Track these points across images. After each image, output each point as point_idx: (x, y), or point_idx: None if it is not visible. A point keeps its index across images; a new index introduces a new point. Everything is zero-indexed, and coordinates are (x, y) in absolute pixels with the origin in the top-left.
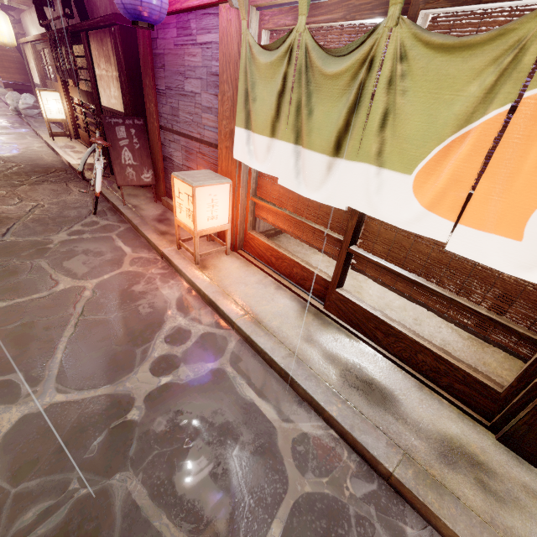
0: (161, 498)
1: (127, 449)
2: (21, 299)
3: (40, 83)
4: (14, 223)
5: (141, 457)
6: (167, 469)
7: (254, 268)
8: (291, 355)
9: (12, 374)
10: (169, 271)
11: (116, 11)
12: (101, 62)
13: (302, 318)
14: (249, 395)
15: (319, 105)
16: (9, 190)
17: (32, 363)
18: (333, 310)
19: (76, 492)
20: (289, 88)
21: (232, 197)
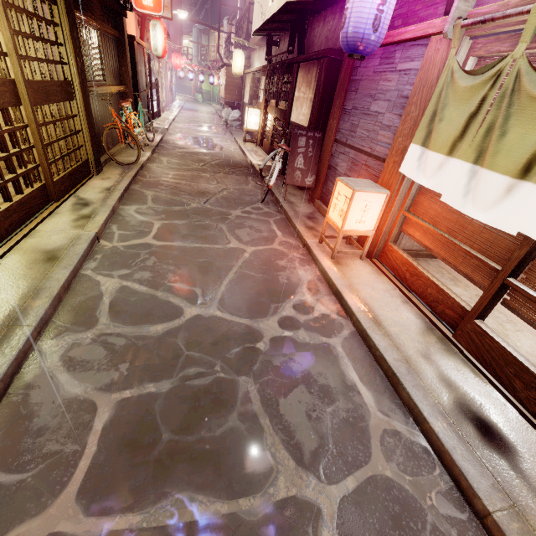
0: (268, 407)
1: (252, 365)
2: (207, 245)
3: (248, 102)
4: (211, 197)
5: (260, 375)
6: (276, 392)
7: (385, 277)
8: (403, 361)
9: (196, 288)
10: (306, 258)
11: (328, 46)
12: (303, 87)
13: (424, 336)
14: (352, 376)
15: (516, 127)
16: (212, 174)
17: (207, 286)
18: (463, 341)
19: (218, 373)
20: (484, 110)
21: (384, 208)
